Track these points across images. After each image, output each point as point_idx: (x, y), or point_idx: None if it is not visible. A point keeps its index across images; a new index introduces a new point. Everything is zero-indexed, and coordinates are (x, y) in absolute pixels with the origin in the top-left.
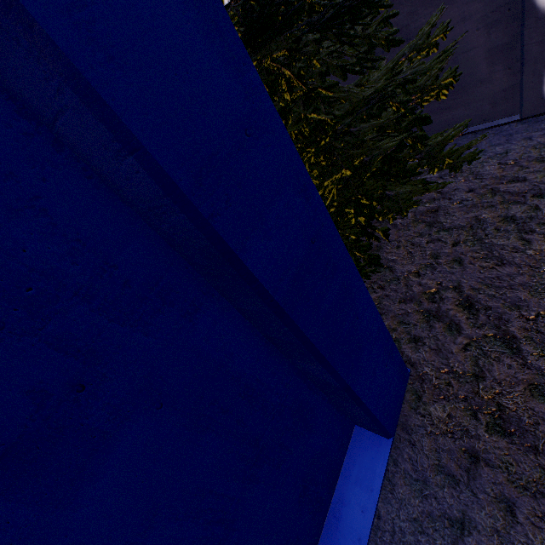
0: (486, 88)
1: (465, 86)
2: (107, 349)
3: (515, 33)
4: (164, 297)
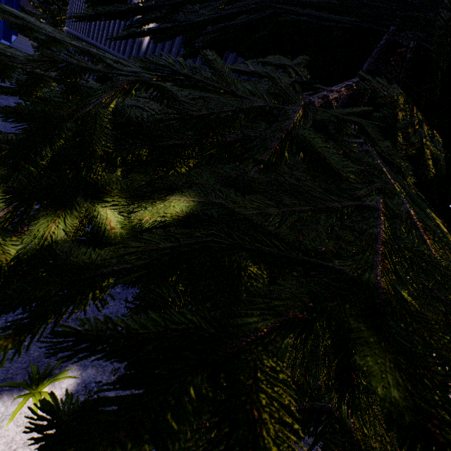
0: None
1: None
2: None
3: None
4: None
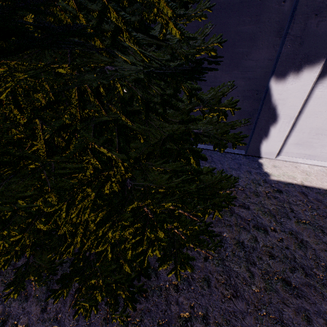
0: (233, 130)
1: None
2: None
3: (255, 108)
4: None
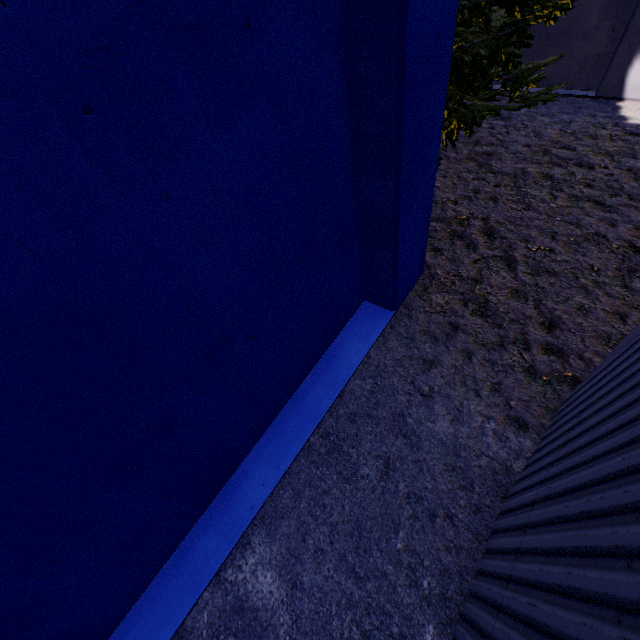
0: (585, 45)
1: (568, 34)
2: (271, 7)
3: None
4: (315, 2)
